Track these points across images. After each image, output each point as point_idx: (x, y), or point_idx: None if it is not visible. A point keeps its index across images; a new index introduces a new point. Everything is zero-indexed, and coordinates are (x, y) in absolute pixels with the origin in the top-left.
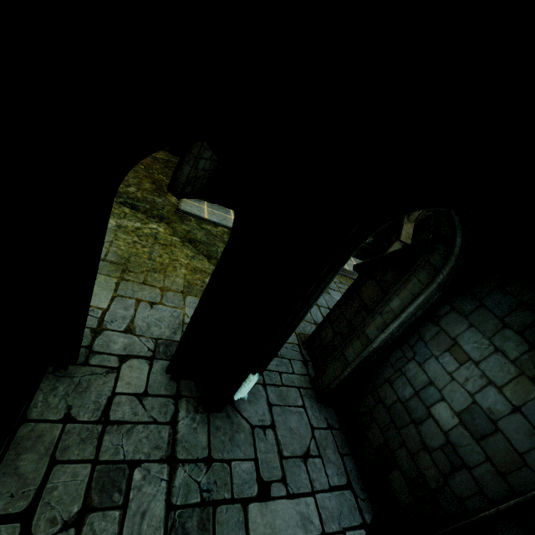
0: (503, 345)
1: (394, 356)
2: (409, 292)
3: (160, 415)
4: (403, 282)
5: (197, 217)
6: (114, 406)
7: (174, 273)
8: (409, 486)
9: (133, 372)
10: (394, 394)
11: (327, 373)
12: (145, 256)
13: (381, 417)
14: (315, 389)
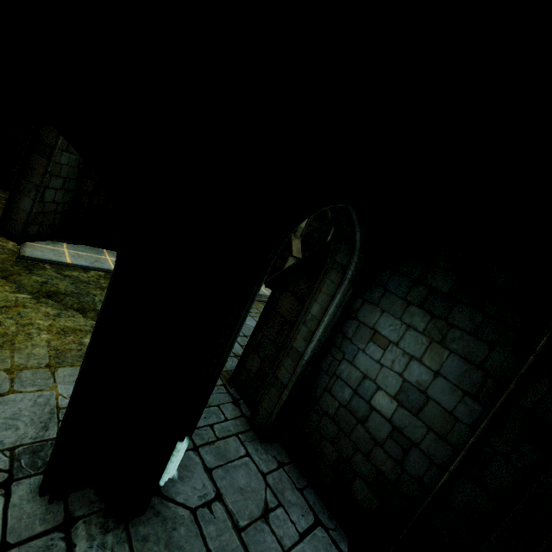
0: (412, 321)
1: (325, 362)
2: (325, 295)
3: None
4: (317, 286)
5: (55, 263)
6: None
7: (29, 343)
8: (373, 490)
9: None
10: (335, 401)
11: (264, 405)
12: None
13: (329, 430)
14: (255, 428)
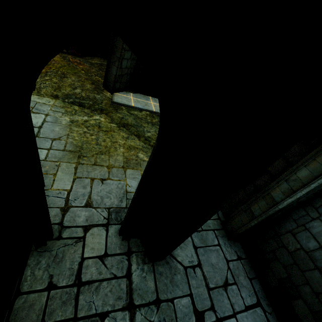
0: None
1: (296, 213)
2: (319, 165)
3: (118, 271)
4: (312, 154)
5: (127, 106)
6: (83, 270)
7: (115, 153)
8: (313, 315)
9: (95, 238)
10: (297, 244)
11: (235, 220)
12: (93, 142)
13: (284, 258)
14: (225, 230)
